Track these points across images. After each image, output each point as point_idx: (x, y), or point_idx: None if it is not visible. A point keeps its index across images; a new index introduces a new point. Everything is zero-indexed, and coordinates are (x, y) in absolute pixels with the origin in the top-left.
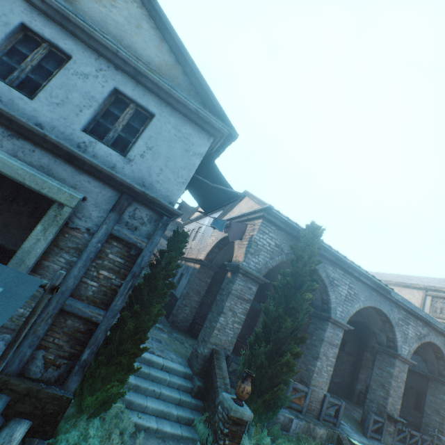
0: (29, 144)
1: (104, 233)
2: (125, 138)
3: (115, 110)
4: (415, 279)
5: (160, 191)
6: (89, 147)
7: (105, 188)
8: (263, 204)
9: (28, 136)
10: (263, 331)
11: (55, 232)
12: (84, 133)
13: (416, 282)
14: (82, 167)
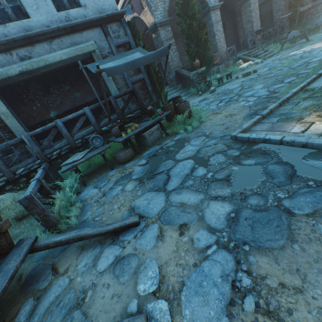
0: (58, 40)
1: (115, 48)
2: None
3: None
4: None
5: (108, 9)
6: (69, 17)
7: (94, 31)
8: None
9: (54, 36)
10: (187, 41)
11: None
12: (59, 12)
13: None
14: (80, 29)
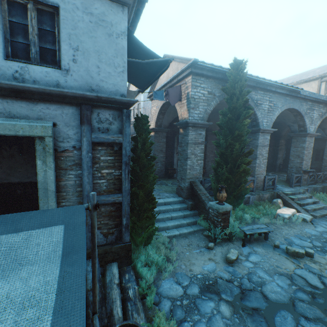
0: None
1: (88, 145)
2: (48, 49)
3: (17, 18)
4: (310, 73)
5: (108, 89)
6: (23, 74)
7: (64, 108)
8: (187, 61)
9: None
10: (220, 158)
11: (52, 160)
12: (9, 61)
13: (313, 75)
14: (32, 97)
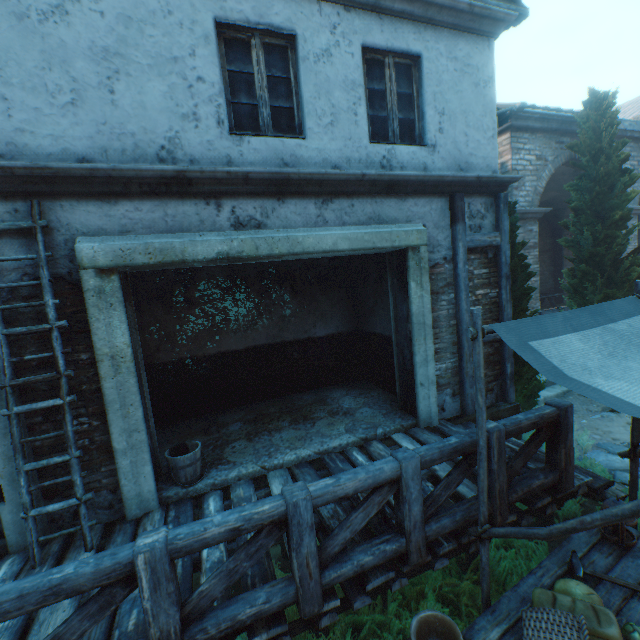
0: (343, 201)
1: (463, 253)
2: (404, 120)
3: (373, 84)
4: None
5: (477, 166)
6: (390, 160)
7: (432, 202)
8: None
9: (341, 191)
10: (585, 265)
11: (428, 280)
12: (373, 144)
13: None
14: (404, 191)
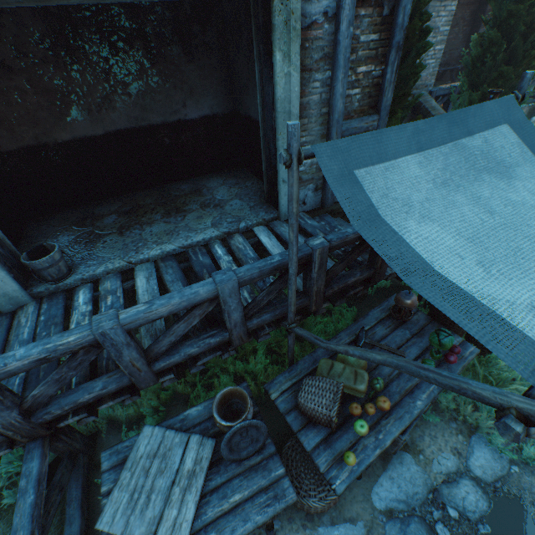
0: None
1: (351, 5)
2: None
3: None
4: None
5: None
6: None
7: None
8: None
9: None
10: (497, 31)
11: (299, 51)
12: None
13: None
14: None
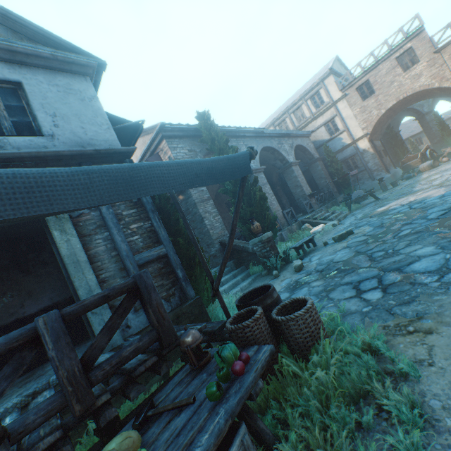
0: None
1: None
2: (21, 122)
3: None
4: (263, 125)
5: (101, 146)
6: (4, 146)
7: None
8: (153, 130)
9: None
10: (235, 200)
11: (72, 226)
12: None
13: (266, 125)
14: (24, 165)
